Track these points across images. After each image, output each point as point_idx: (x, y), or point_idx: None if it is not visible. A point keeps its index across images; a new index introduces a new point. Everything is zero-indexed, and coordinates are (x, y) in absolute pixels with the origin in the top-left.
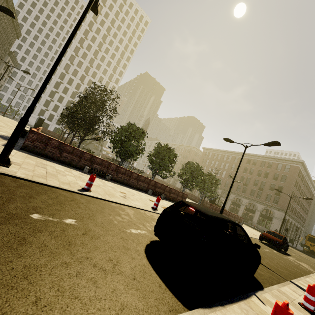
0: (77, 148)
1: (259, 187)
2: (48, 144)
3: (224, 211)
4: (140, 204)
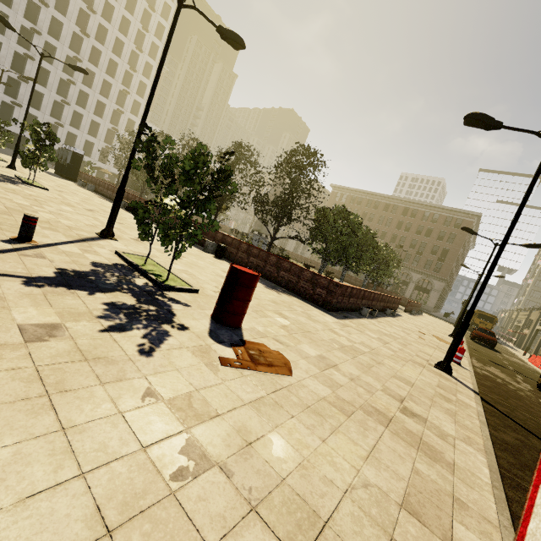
0: (359, 289)
1: (417, 250)
2: (345, 294)
3: (414, 303)
4: None
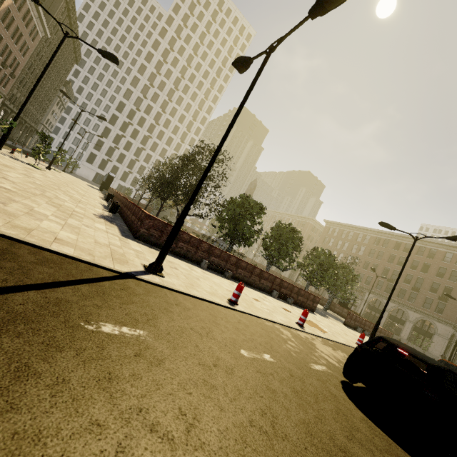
0: (194, 237)
1: (413, 285)
2: (164, 232)
3: (367, 322)
4: (283, 318)
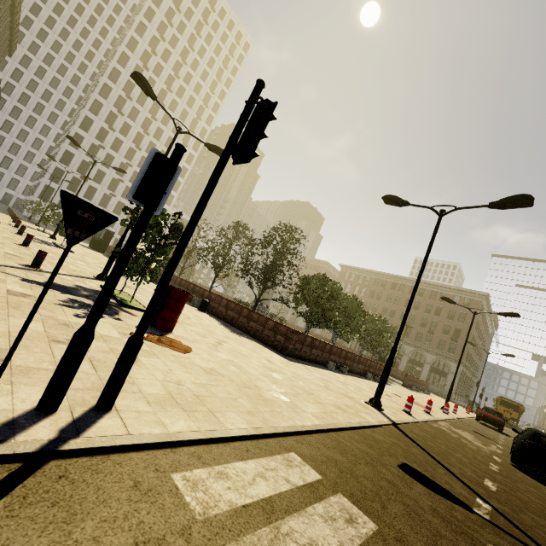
0: (322, 341)
1: (429, 329)
2: (304, 343)
3: (416, 379)
4: (418, 410)
